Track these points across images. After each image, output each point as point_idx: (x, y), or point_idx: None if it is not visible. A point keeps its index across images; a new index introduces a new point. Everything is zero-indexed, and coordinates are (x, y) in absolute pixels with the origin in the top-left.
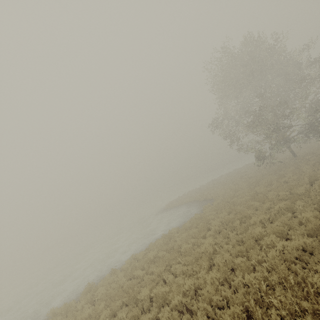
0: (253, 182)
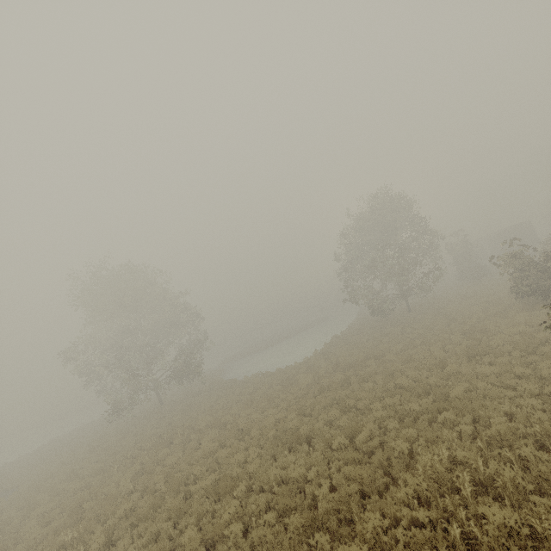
0: (93, 447)
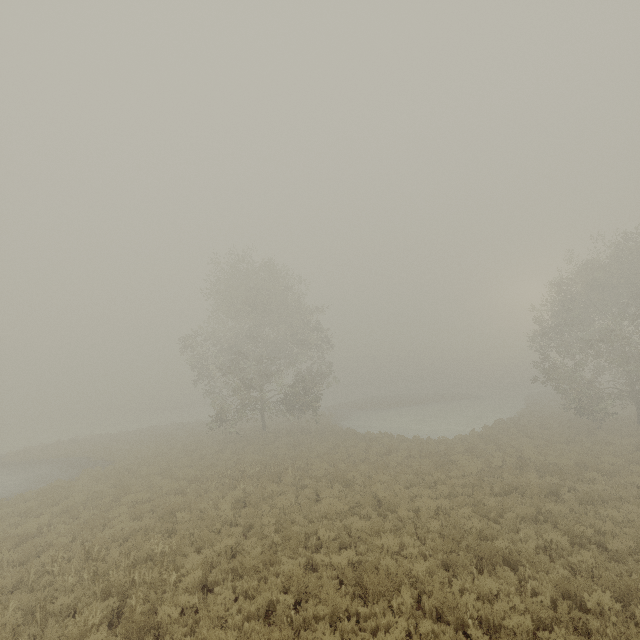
0: (189, 449)
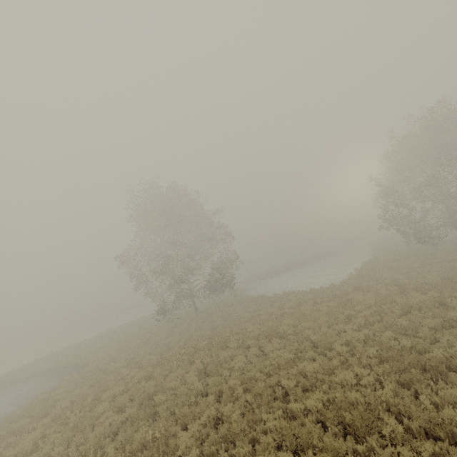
0: (144, 340)
